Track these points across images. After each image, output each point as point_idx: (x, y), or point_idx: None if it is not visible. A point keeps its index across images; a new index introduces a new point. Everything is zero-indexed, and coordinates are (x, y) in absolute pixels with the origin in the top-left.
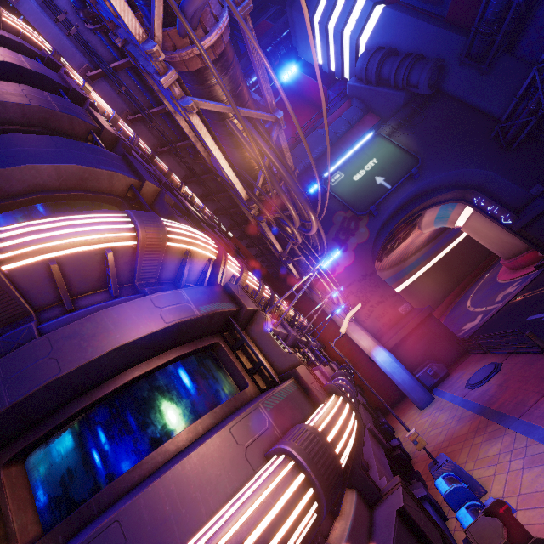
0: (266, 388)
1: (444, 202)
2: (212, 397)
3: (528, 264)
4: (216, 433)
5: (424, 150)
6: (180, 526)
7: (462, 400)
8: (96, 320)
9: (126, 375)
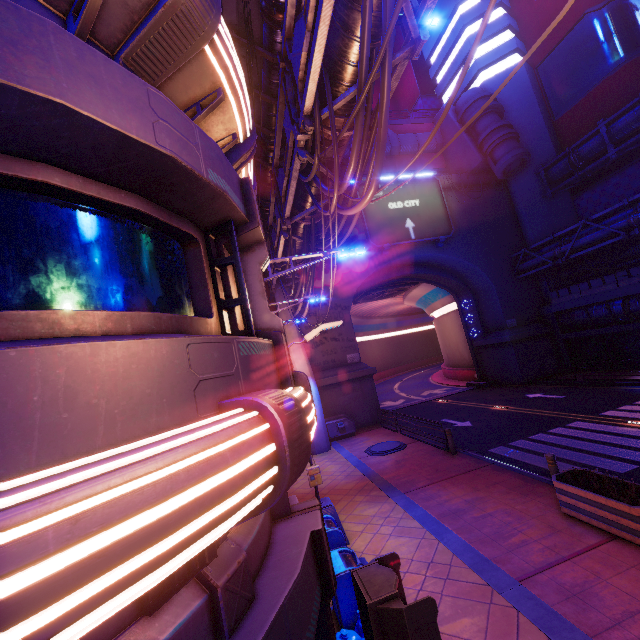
0: (232, 334)
1: (441, 286)
2: (158, 299)
3: (461, 379)
4: (166, 337)
5: (461, 226)
6: (47, 435)
7: (358, 461)
8: (30, 25)
9: (35, 168)
